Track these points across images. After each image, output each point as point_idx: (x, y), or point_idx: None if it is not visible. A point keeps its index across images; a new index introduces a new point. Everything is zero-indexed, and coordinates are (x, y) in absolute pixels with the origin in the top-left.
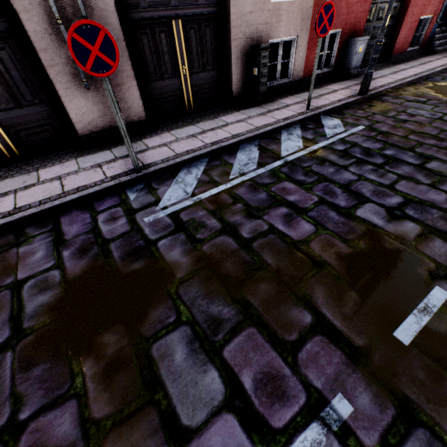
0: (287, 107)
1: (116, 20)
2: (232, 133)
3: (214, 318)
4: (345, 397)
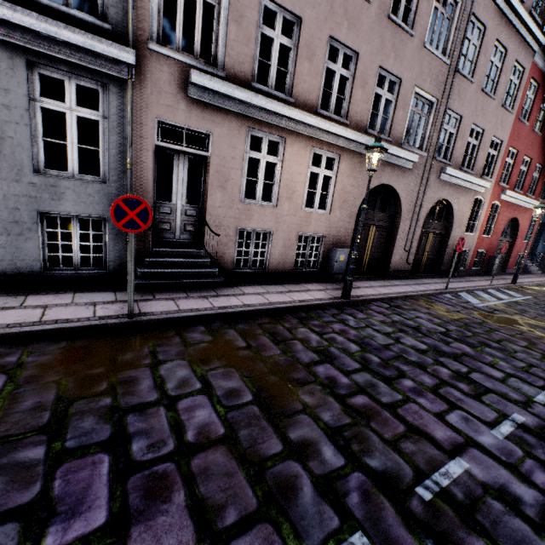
0: (476, 281)
1: (420, 230)
2: (464, 286)
3: None
4: None
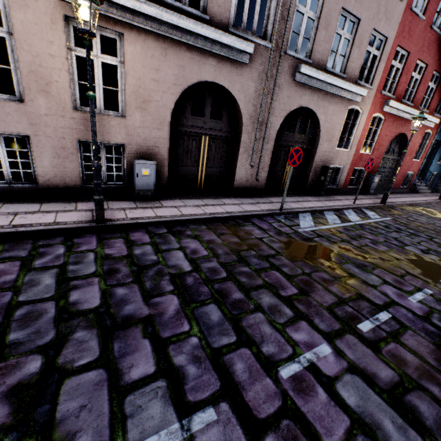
0: (340, 200)
1: (273, 143)
2: (317, 205)
3: (362, 264)
4: (428, 289)
